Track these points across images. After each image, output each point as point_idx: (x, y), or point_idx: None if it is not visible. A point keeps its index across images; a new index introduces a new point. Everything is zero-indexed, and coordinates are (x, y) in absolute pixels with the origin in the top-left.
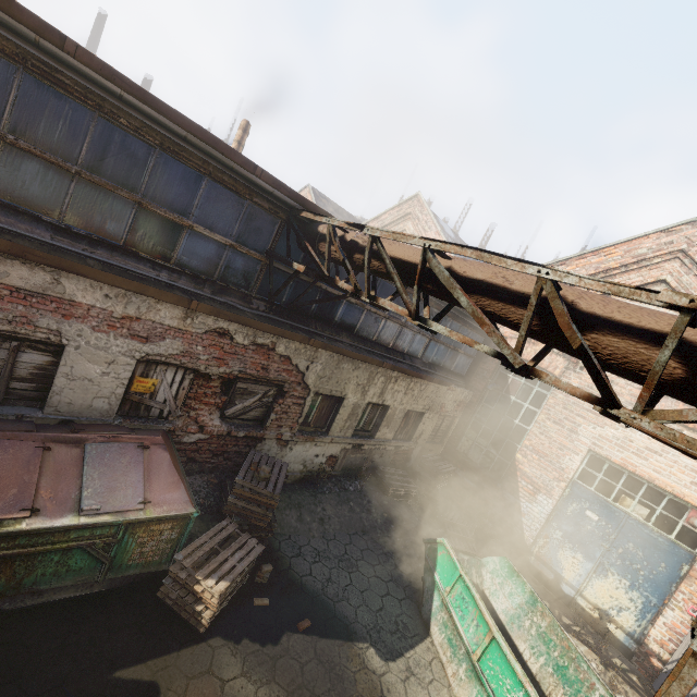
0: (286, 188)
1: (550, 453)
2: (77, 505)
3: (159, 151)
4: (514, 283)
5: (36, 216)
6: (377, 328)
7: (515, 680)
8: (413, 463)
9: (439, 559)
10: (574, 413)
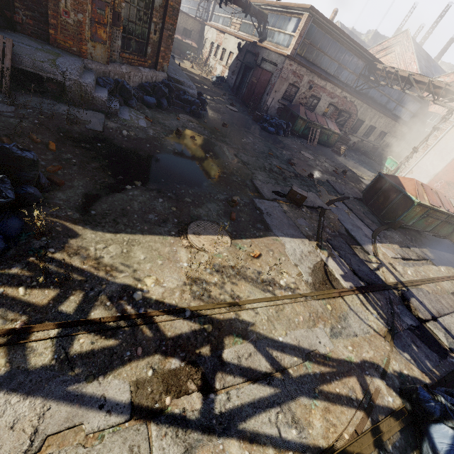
0: (371, 55)
1: None
2: (328, 127)
3: (347, 51)
4: (426, 81)
5: (324, 70)
6: (380, 98)
7: None
8: (376, 154)
9: (387, 161)
10: None
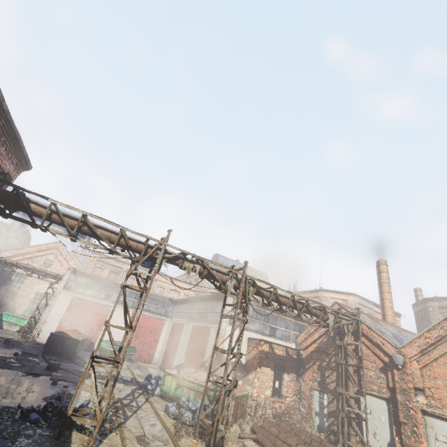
0: None
1: (26, 295)
2: None
3: None
4: (30, 267)
5: None
6: None
7: (25, 319)
8: None
9: (4, 316)
10: (33, 284)
